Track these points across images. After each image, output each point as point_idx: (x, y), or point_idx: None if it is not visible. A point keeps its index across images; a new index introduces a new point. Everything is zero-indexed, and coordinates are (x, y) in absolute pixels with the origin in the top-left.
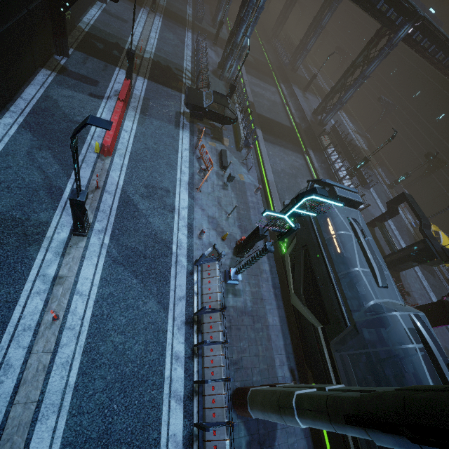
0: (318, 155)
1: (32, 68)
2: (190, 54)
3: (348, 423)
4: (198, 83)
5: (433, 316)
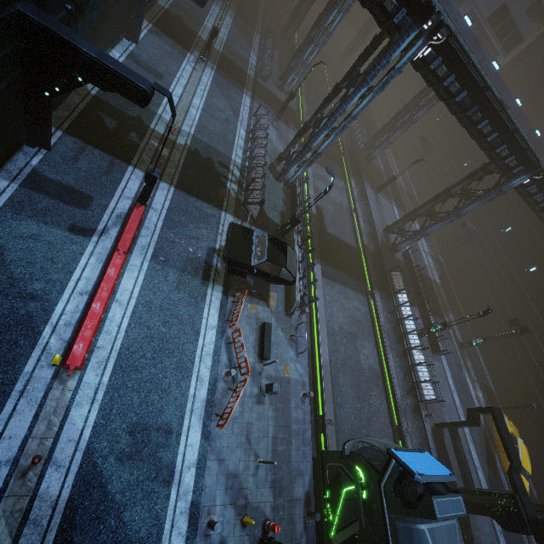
0: (385, 298)
1: None
2: (244, 135)
3: None
4: (248, 197)
5: None
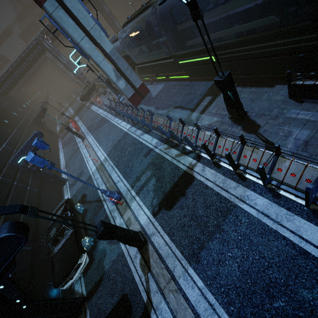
0: None
1: (56, 144)
2: None
3: (87, 60)
4: None
5: (197, 0)
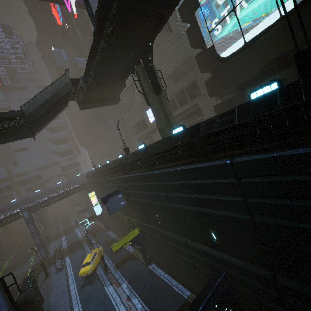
0: None
1: None
2: None
3: None
4: None
5: None
